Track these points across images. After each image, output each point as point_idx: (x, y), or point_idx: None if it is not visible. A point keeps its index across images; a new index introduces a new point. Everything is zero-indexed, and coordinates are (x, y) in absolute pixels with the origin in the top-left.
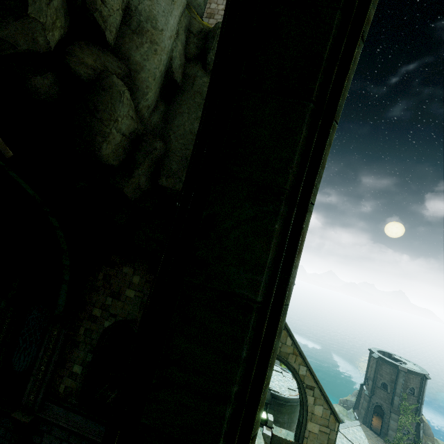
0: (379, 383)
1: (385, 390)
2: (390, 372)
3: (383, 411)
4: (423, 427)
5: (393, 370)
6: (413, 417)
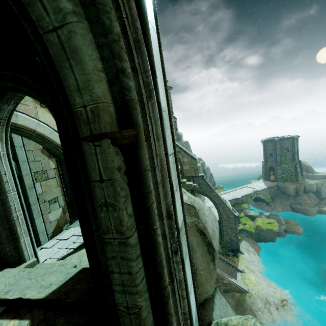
0: (268, 154)
1: (271, 157)
2: (272, 145)
3: (273, 168)
4: (299, 166)
5: (273, 143)
6: (290, 163)
